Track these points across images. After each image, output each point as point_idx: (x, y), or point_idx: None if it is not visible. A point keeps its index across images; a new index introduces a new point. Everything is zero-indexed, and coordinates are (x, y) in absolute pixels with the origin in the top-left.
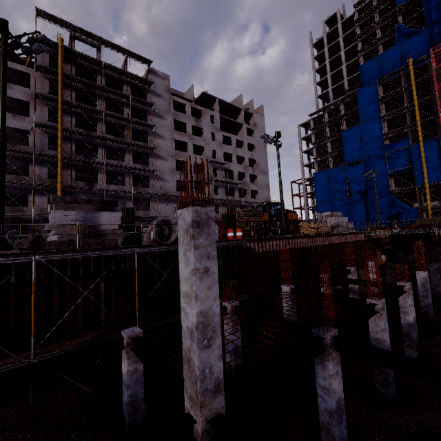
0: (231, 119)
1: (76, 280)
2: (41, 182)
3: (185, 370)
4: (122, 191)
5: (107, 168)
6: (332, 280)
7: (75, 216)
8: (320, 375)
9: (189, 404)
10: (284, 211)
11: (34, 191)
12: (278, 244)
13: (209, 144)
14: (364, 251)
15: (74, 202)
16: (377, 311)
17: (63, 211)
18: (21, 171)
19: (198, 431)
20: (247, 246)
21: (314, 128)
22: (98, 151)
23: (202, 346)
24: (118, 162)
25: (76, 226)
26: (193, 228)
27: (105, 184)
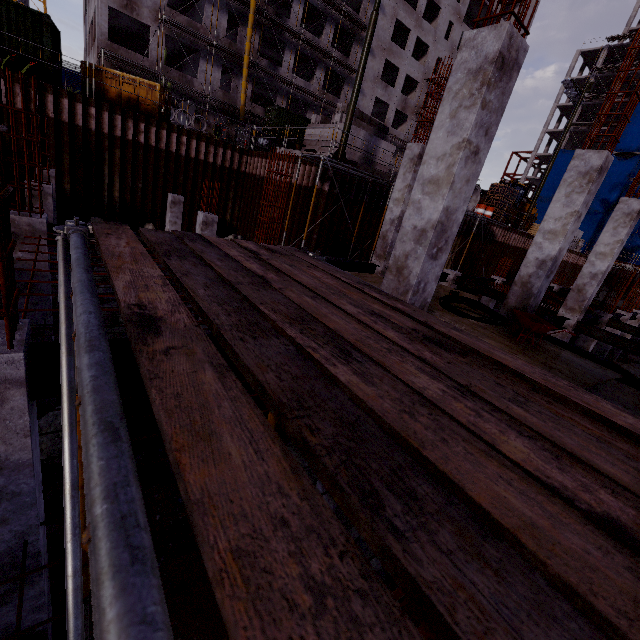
0: (487, 2)
1: (381, 213)
2: (223, 45)
3: (570, 295)
4: (309, 94)
5: (298, 44)
6: (561, 292)
7: (363, 137)
8: (582, 339)
9: (565, 312)
10: (525, 199)
11: (208, 55)
12: (515, 239)
13: (439, 44)
14: (574, 279)
15: (359, 117)
16: (621, 320)
17: (356, 129)
18: (168, 3)
19: (571, 323)
20: (493, 230)
21: (602, 68)
22: (293, 8)
23: (597, 284)
24: (313, 37)
25: (359, 150)
26: (637, 214)
27: (290, 72)
